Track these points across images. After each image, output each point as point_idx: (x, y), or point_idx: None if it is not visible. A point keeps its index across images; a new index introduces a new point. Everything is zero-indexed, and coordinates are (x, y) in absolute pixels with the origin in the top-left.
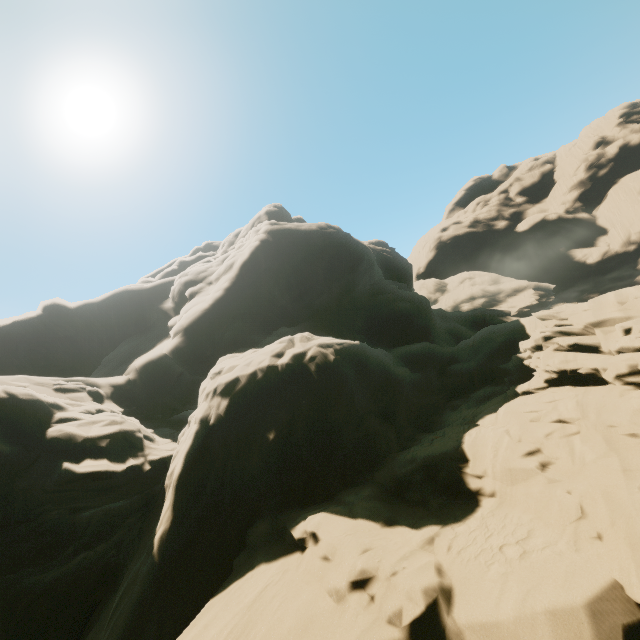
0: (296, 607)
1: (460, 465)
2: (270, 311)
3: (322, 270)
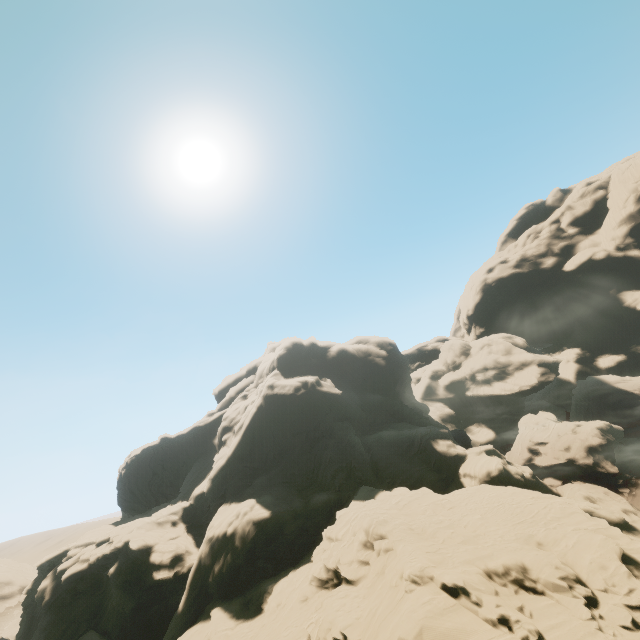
0: (198, 638)
1: (267, 596)
2: (260, 457)
3: (289, 429)
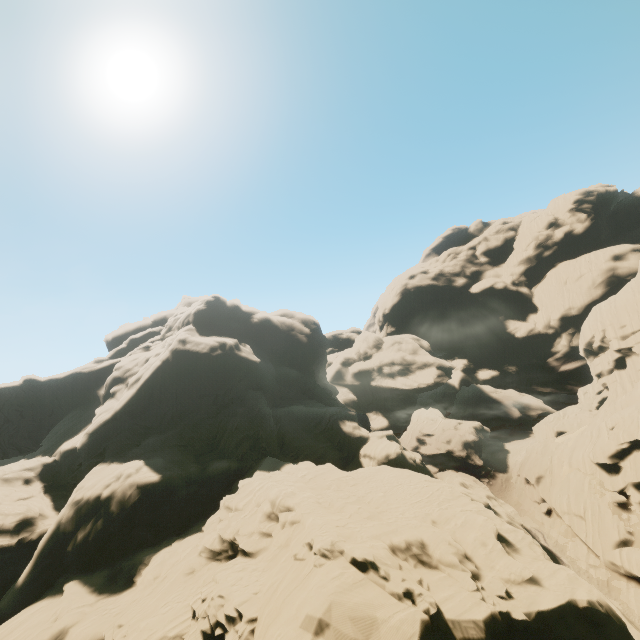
0: (41, 617)
1: (142, 567)
2: (156, 416)
3: (196, 390)
